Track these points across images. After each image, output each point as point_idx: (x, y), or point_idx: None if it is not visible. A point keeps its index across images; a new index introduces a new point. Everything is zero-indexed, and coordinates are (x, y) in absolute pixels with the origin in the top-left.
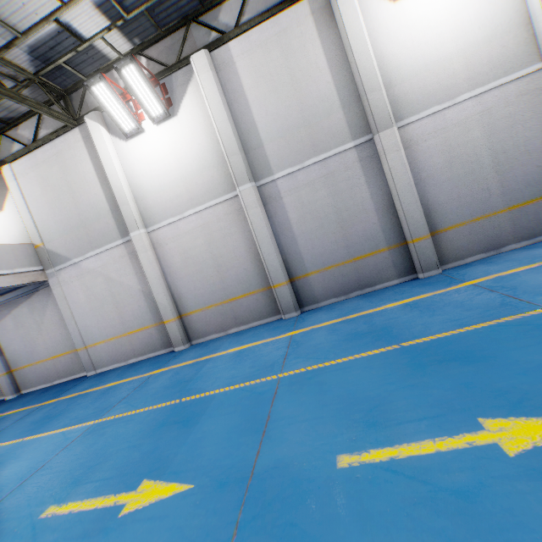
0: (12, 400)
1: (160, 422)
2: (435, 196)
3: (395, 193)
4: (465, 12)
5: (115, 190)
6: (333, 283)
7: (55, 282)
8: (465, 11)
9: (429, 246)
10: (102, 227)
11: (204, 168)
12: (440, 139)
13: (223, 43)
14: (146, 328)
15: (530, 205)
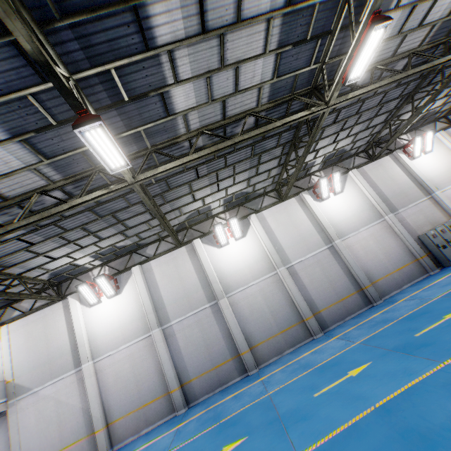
0: None
1: None
2: (249, 328)
3: (230, 329)
4: (245, 252)
5: (78, 338)
6: (205, 384)
7: (14, 410)
8: (245, 252)
9: (250, 356)
10: (63, 362)
11: (133, 320)
12: (246, 301)
13: (148, 261)
14: (80, 440)
15: (289, 330)
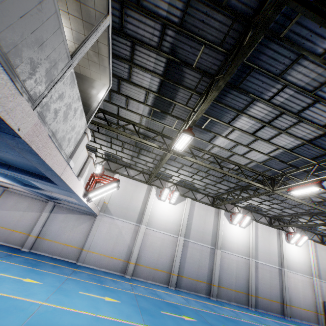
0: (30, 253)
1: (166, 303)
2: (222, 275)
3: (215, 268)
4: (240, 236)
5: (147, 209)
6: (188, 284)
7: (100, 218)
8: (240, 236)
9: (217, 289)
10: (132, 215)
11: (173, 223)
12: (228, 260)
13: (195, 200)
14: (119, 259)
15: (239, 293)
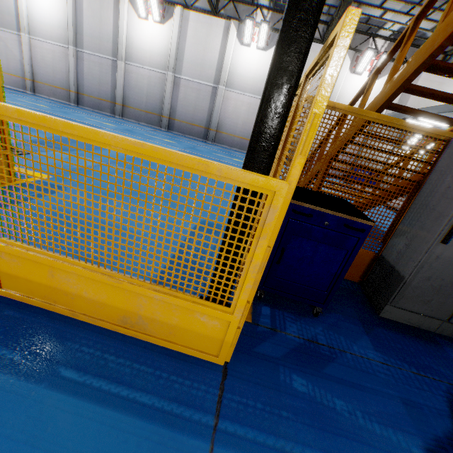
0: None
1: None
2: (129, 94)
3: (116, 84)
4: (156, 39)
5: (20, 10)
6: (91, 103)
7: None
8: (156, 39)
9: (120, 108)
10: (11, 21)
11: (60, 28)
12: (136, 76)
13: None
14: (19, 77)
15: (151, 114)
